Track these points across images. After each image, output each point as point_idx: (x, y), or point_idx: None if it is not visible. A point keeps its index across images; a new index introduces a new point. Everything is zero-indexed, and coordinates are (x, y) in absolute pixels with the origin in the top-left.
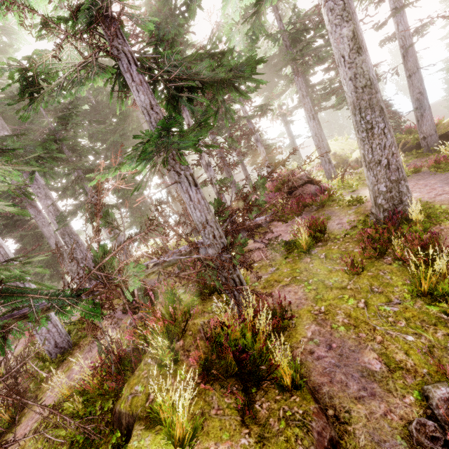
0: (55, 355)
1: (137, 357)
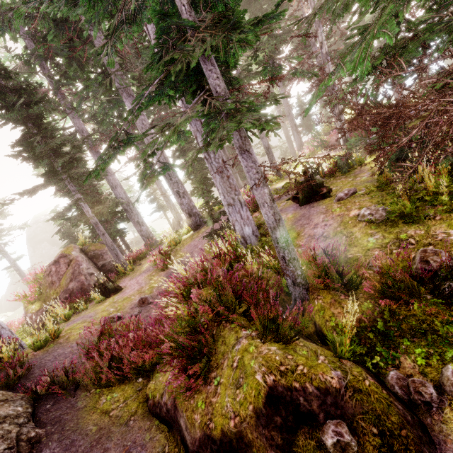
0: (253, 242)
1: (449, 169)
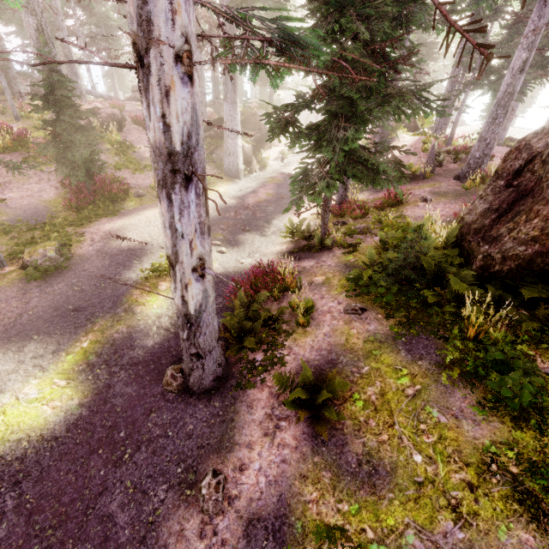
0: None
1: None
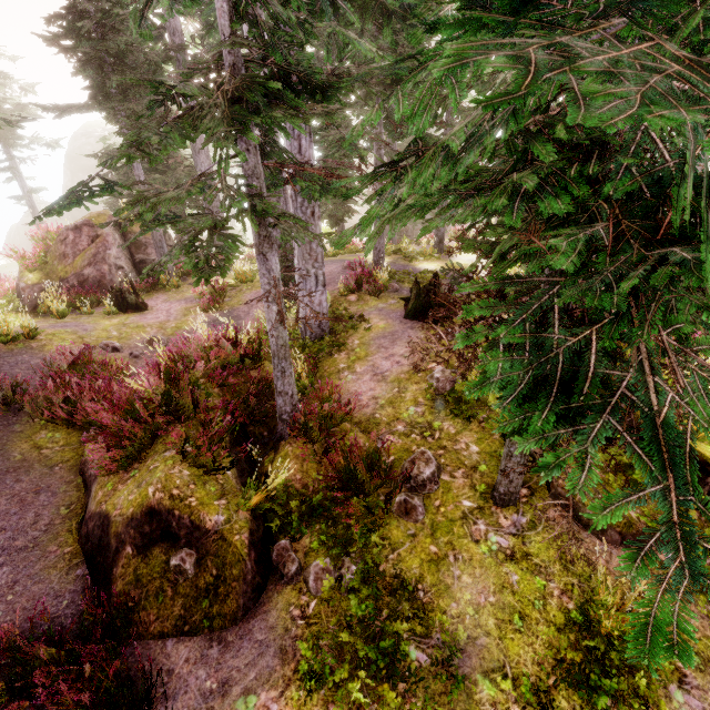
0: (314, 336)
1: None
